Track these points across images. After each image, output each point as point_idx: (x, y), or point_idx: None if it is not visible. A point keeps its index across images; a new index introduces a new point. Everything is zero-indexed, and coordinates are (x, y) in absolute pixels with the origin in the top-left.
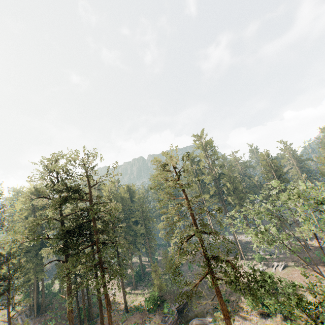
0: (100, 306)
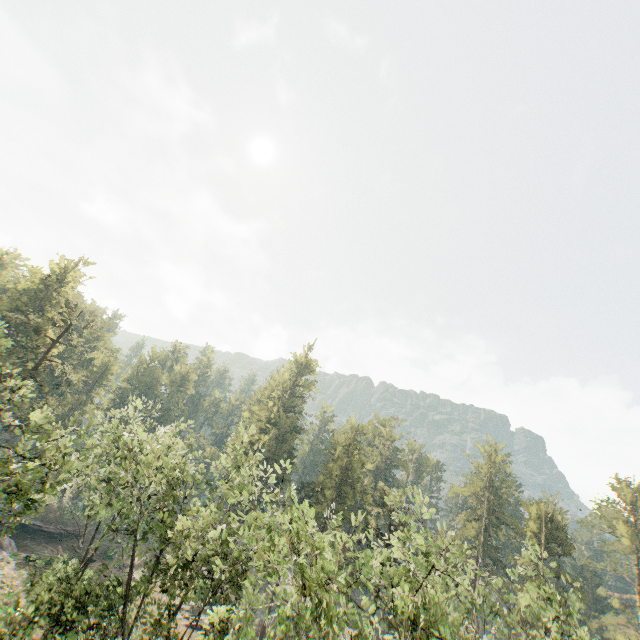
0: None
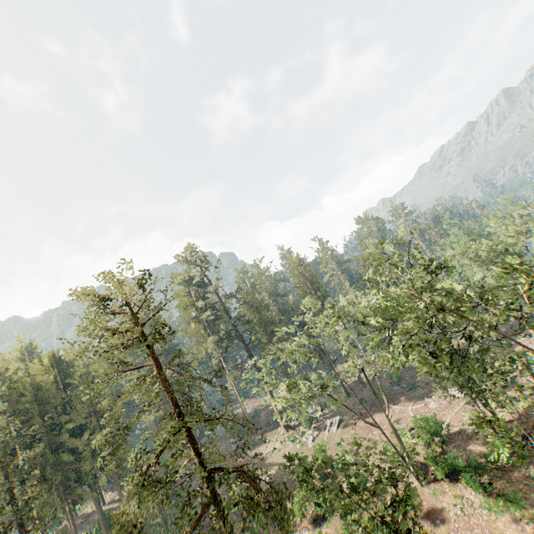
0: None
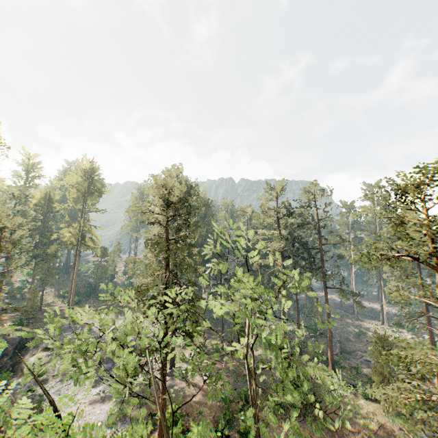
0: (298, 317)
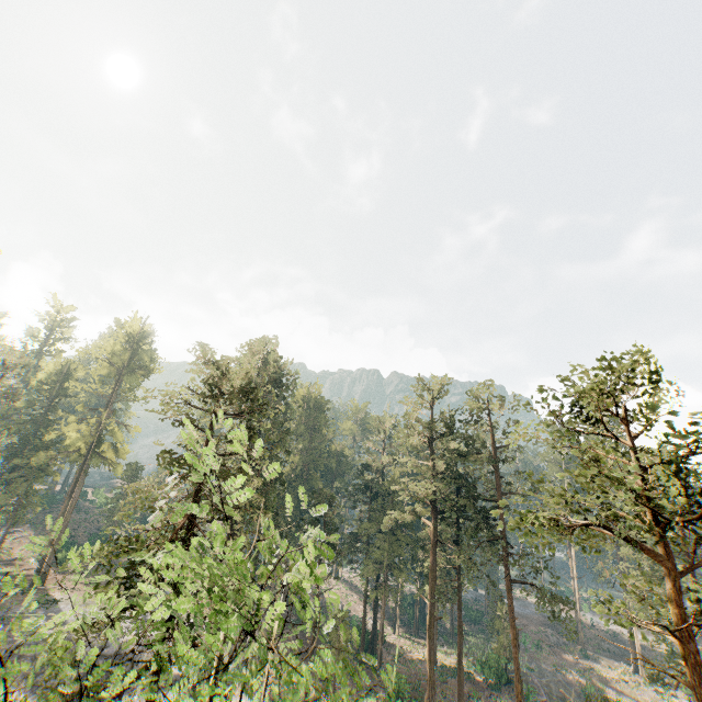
0: (460, 638)
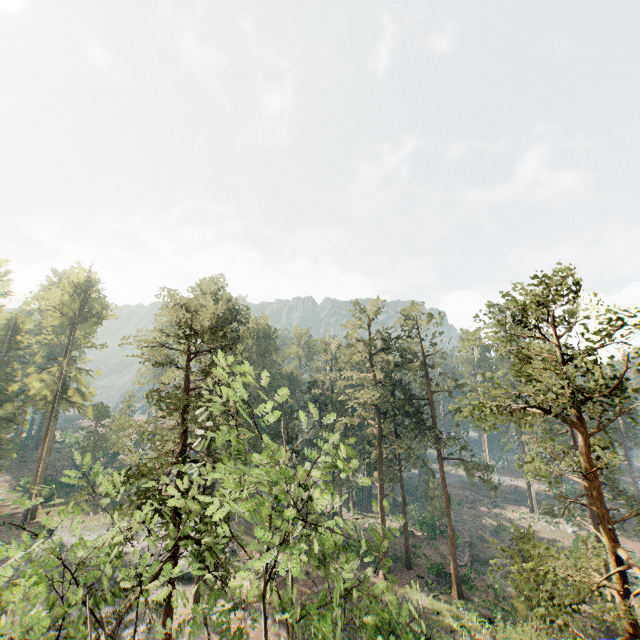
0: (405, 507)
